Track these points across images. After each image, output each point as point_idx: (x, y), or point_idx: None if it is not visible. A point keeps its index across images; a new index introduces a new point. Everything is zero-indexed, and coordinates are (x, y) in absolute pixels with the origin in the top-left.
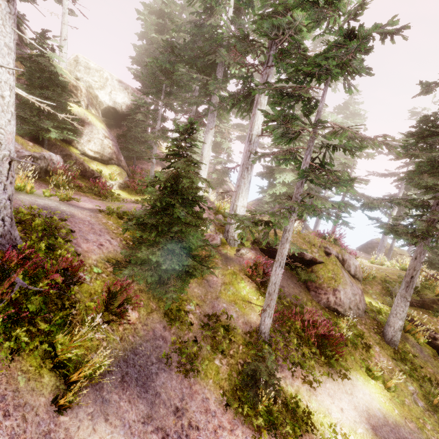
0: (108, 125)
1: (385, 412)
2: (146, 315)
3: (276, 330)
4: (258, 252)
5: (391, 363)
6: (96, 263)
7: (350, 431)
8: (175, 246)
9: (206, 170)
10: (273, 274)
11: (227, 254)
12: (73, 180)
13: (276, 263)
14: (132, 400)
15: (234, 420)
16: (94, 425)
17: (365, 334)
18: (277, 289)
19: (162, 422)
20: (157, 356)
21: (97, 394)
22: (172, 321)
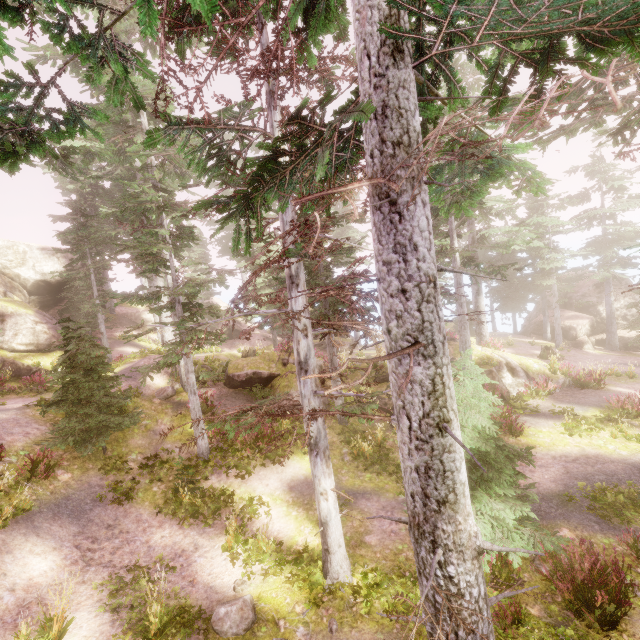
0: (43, 303)
1: (308, 475)
2: (81, 474)
3: (218, 448)
4: (220, 388)
5: (336, 438)
6: (23, 447)
7: (269, 496)
8: (89, 410)
9: (169, 319)
10: (191, 402)
11: (181, 400)
12: (1, 386)
13: (189, 392)
14: (64, 526)
15: (165, 520)
16: (27, 538)
17: None
18: (199, 413)
19: (93, 534)
20: (92, 499)
21: (29, 523)
22: (108, 471)
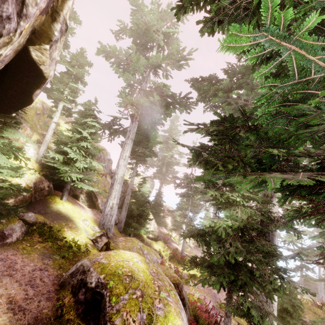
0: None
1: None
2: None
3: None
4: None
5: None
6: None
7: None
8: None
9: None
10: None
11: None
12: None
13: None
14: None
15: None
16: None
17: None
18: None
19: None
20: None
21: None
22: None
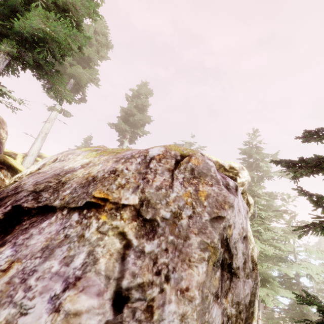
0: None
1: None
2: None
3: None
4: None
5: None
6: None
7: None
8: None
9: None
10: None
11: None
12: None
13: None
14: None
15: None
16: None
17: None
18: None
19: None
20: None
21: None
22: None
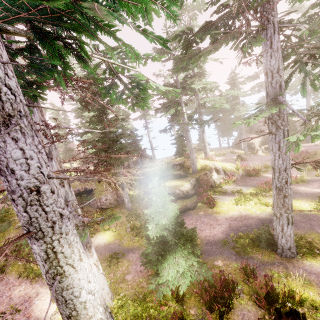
0: None
1: (106, 242)
2: None
3: None
4: None
5: (124, 219)
6: None
7: None
8: None
9: None
10: None
11: None
12: None
13: None
14: None
15: (23, 280)
16: None
17: (117, 212)
18: None
19: None
20: None
21: None
22: None
